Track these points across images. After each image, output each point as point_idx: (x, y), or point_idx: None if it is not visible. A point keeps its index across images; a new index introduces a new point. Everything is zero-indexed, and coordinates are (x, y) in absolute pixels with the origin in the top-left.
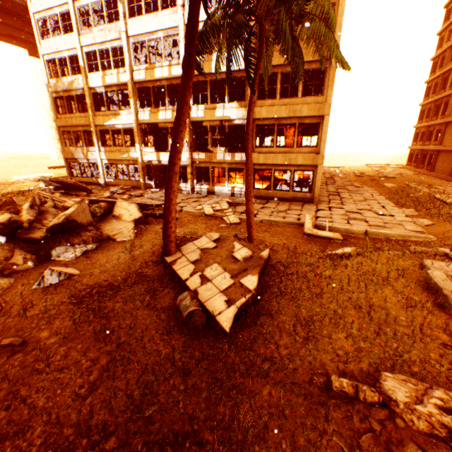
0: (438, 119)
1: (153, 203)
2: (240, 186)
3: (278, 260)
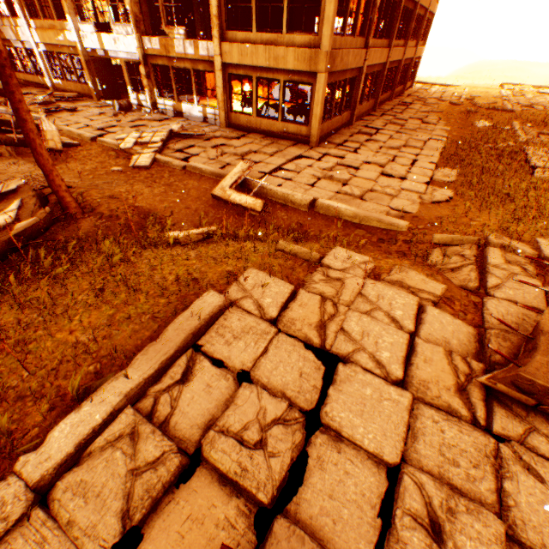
0: None
1: (12, 121)
2: (235, 107)
3: (88, 236)
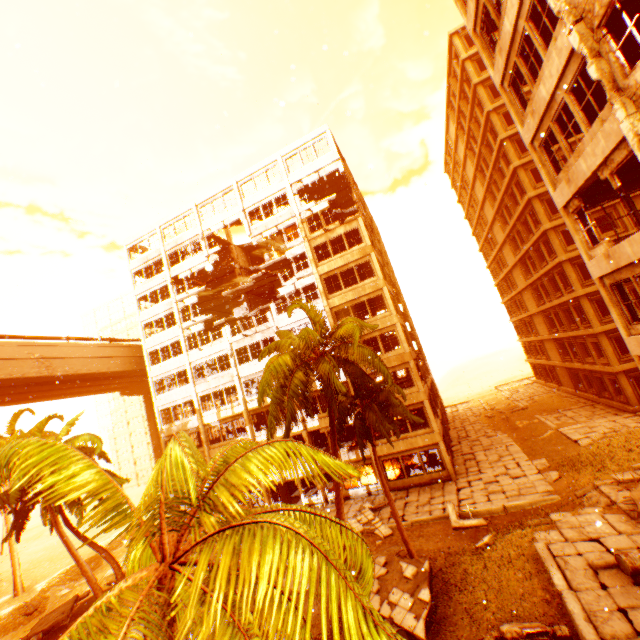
0: (532, 335)
1: None
2: (372, 477)
3: (439, 567)
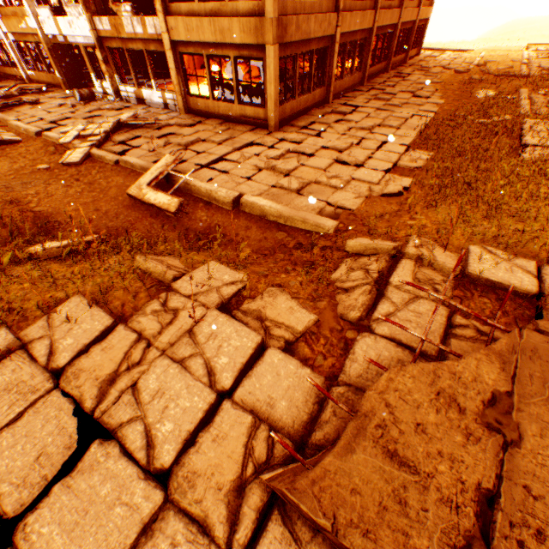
0: None
1: None
2: (204, 90)
3: None
